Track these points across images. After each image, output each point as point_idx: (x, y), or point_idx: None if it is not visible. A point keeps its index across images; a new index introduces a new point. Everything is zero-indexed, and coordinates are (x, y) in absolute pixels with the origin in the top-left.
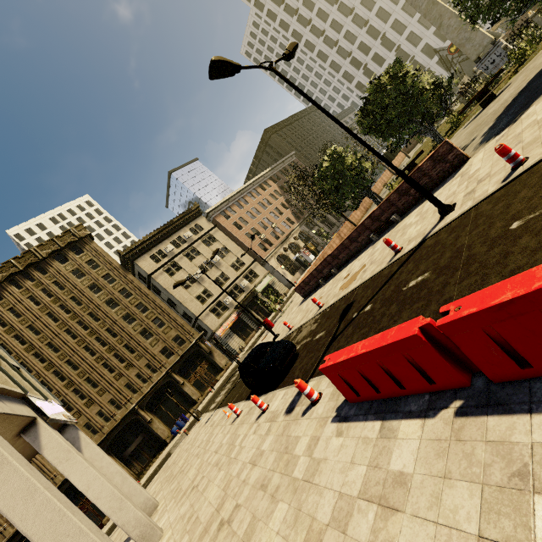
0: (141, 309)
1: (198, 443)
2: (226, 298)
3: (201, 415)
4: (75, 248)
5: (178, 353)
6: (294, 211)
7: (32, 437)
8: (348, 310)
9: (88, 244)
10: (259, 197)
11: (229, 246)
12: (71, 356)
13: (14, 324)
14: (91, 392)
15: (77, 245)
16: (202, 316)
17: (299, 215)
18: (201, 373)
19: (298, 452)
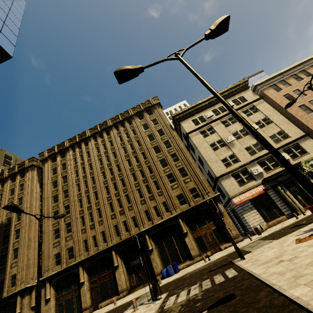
0: (173, 158)
1: None
2: (254, 168)
3: (158, 296)
4: (149, 111)
5: (189, 203)
6: None
7: None
8: None
9: (156, 109)
10: None
11: (272, 117)
12: (124, 176)
13: (108, 149)
14: (125, 205)
15: (151, 109)
16: (222, 178)
17: None
18: (206, 231)
19: None
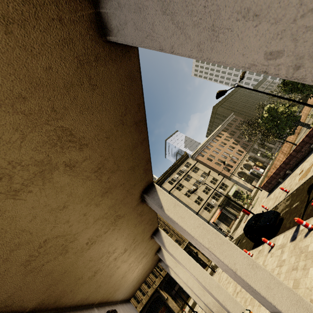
0: None
1: (224, 279)
2: (211, 201)
3: (215, 268)
4: None
5: None
6: (241, 145)
7: (161, 254)
8: (312, 187)
9: None
10: (218, 142)
11: (206, 171)
12: None
13: None
14: None
15: None
16: (200, 212)
17: (245, 147)
18: None
19: (311, 249)
